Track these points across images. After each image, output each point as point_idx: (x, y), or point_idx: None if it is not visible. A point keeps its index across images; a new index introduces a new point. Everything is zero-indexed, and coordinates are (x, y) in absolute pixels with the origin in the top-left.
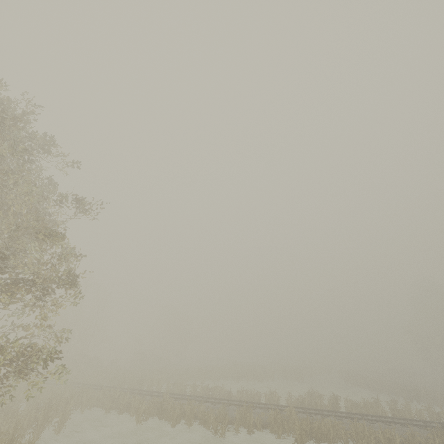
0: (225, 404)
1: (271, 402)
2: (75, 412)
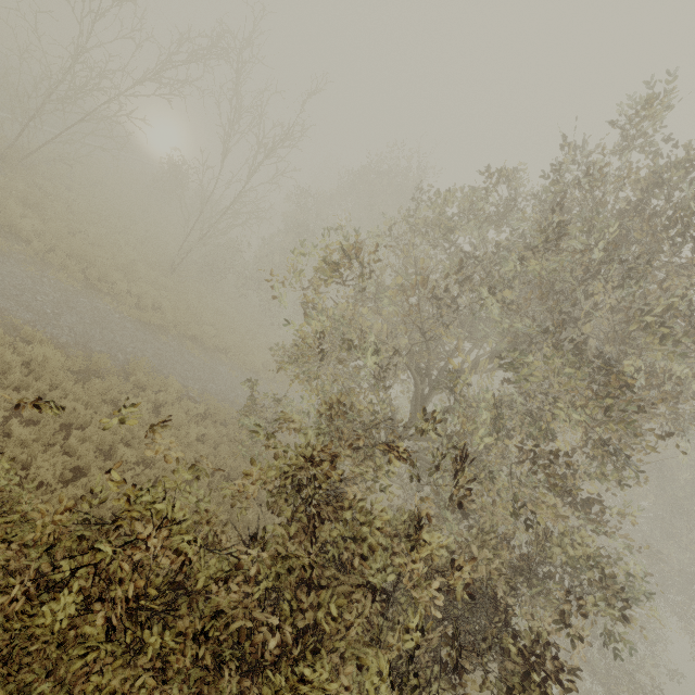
0: None
1: None
2: None
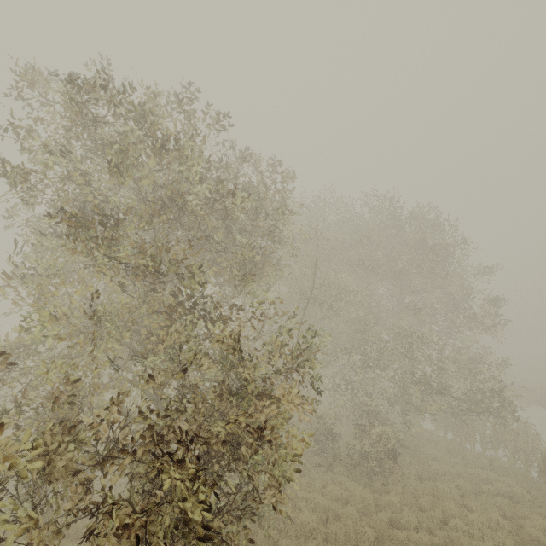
0: None
1: None
2: None
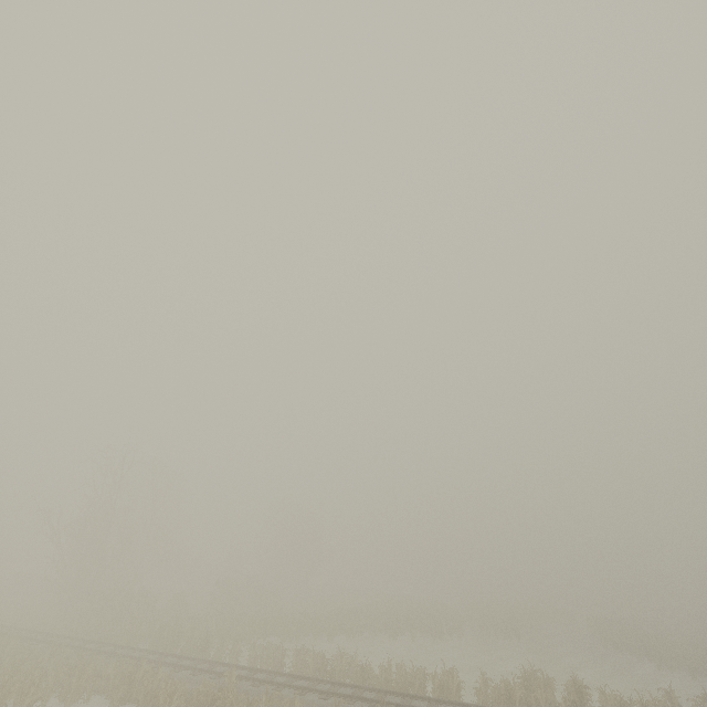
0: (342, 702)
1: (445, 693)
2: (58, 706)
